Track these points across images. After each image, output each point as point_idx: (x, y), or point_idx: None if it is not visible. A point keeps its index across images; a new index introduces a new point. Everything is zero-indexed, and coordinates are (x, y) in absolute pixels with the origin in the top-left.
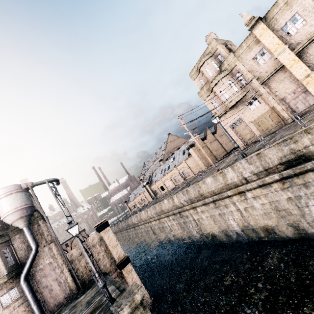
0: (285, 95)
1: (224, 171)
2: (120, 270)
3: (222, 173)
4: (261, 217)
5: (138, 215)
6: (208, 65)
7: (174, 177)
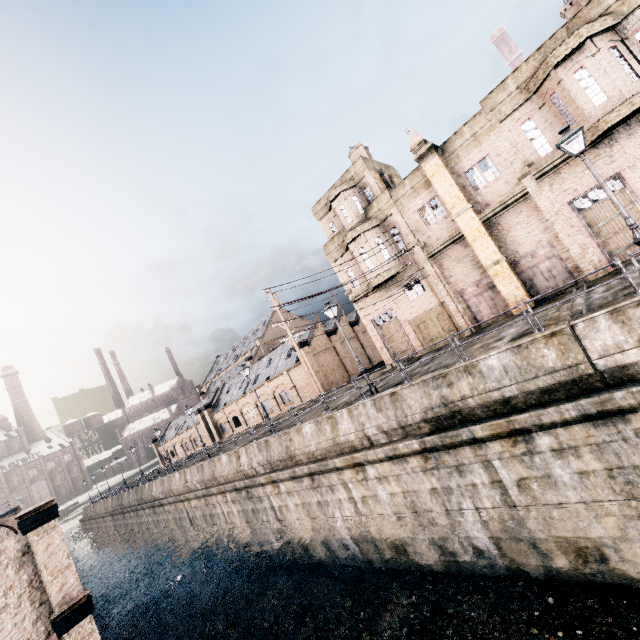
0: (464, 286)
1: (336, 416)
2: (58, 636)
3: (333, 419)
4: (388, 520)
5: (166, 480)
6: (345, 201)
7: (263, 401)
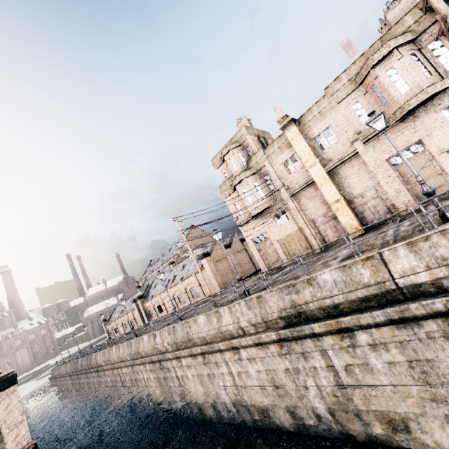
0: (315, 217)
1: (220, 311)
2: None
3: (218, 313)
4: (255, 391)
5: (107, 352)
6: (233, 156)
7: (178, 295)
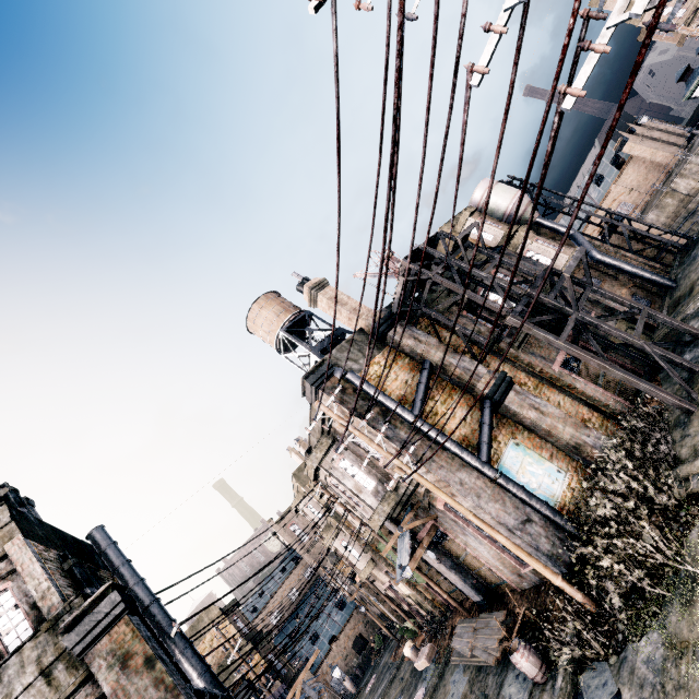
0: None
1: None
2: None
3: None
4: None
5: None
6: None
7: None
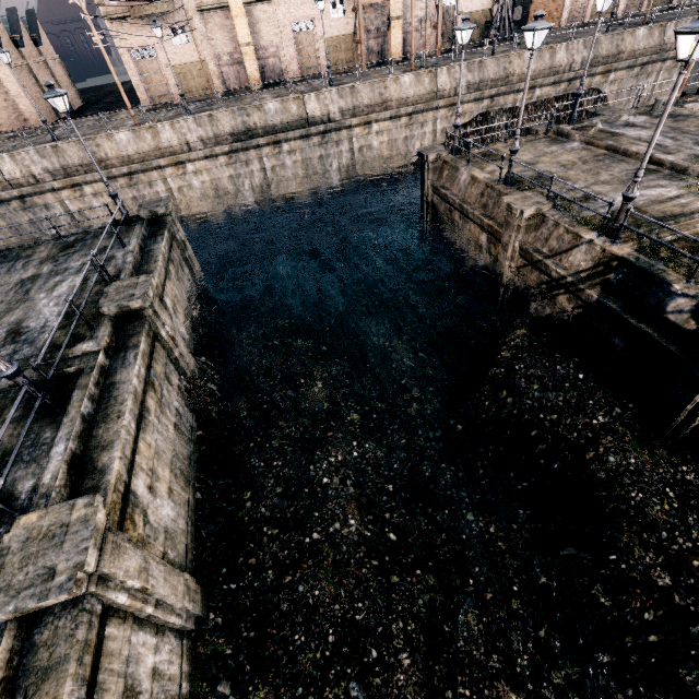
0: (222, 53)
1: (157, 127)
2: None
3: (154, 129)
4: (198, 200)
5: None
6: None
7: None
